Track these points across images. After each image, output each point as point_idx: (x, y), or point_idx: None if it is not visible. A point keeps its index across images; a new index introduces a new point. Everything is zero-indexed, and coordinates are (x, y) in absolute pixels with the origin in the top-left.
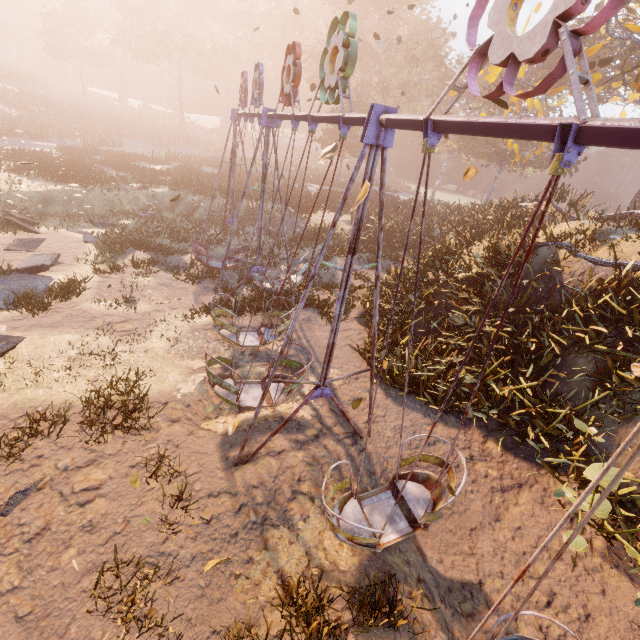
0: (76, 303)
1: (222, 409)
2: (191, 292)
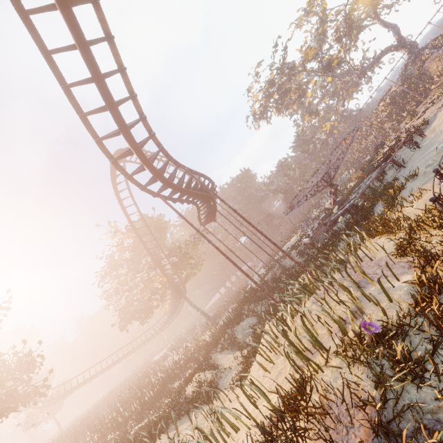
0: None
1: None
2: None
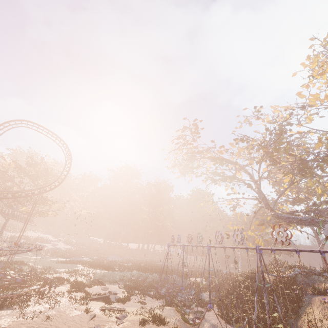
0: (130, 302)
1: None
2: (158, 302)
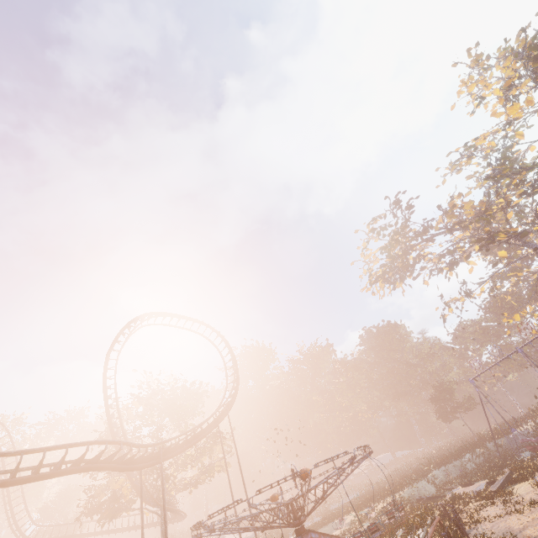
0: None
1: None
2: None
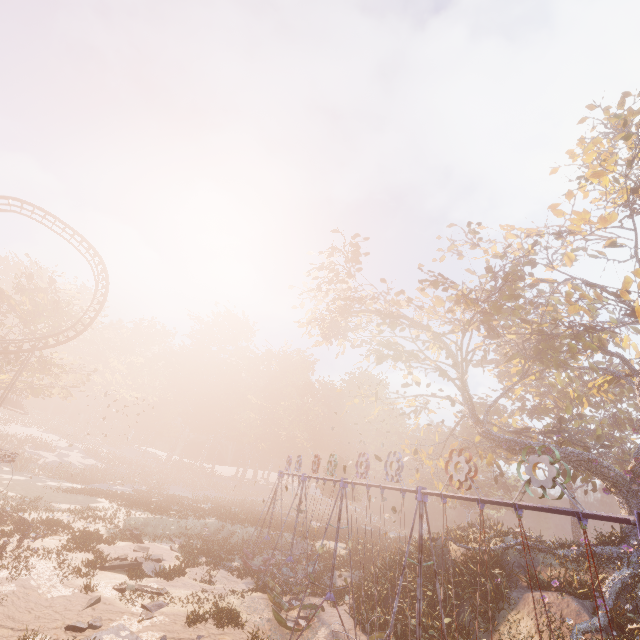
0: (184, 579)
1: (271, 639)
2: (241, 583)
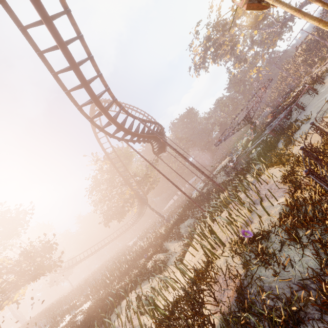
0: None
1: None
2: None
